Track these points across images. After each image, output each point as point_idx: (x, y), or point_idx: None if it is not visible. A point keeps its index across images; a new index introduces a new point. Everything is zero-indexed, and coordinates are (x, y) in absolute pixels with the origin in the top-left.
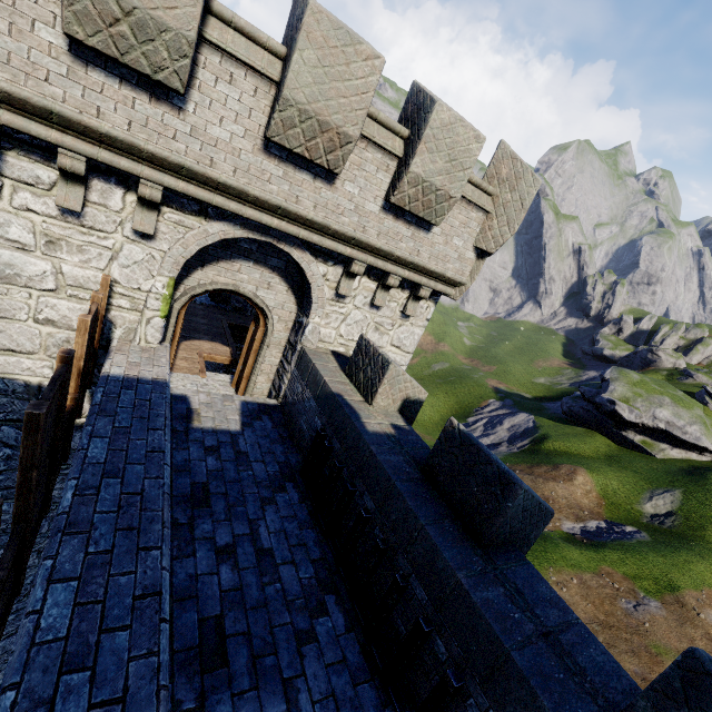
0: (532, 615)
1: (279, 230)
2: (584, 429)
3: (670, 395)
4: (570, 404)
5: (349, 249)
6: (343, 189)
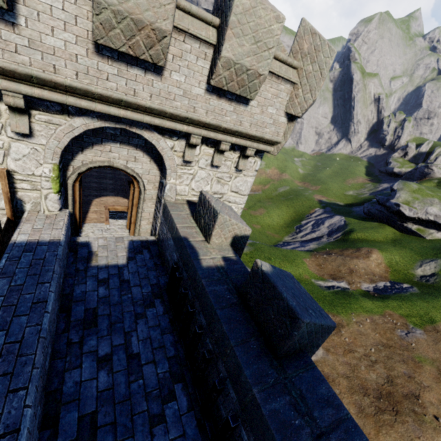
0: (310, 418)
1: (127, 118)
2: (378, 224)
3: (438, 197)
4: (369, 207)
5: (186, 127)
6: (171, 79)
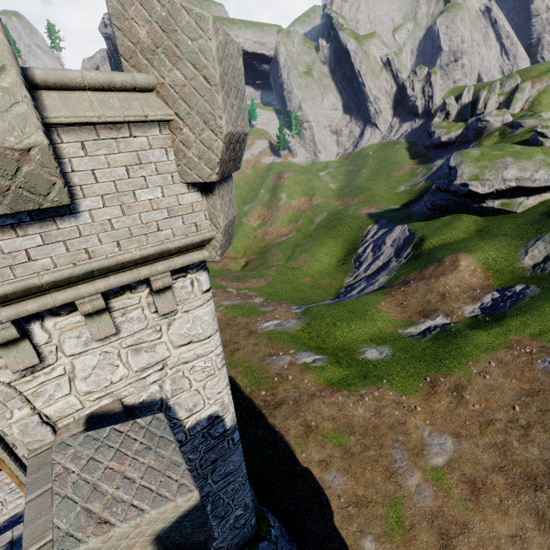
0: None
1: None
2: (451, 217)
3: (510, 154)
4: (431, 200)
5: None
6: None
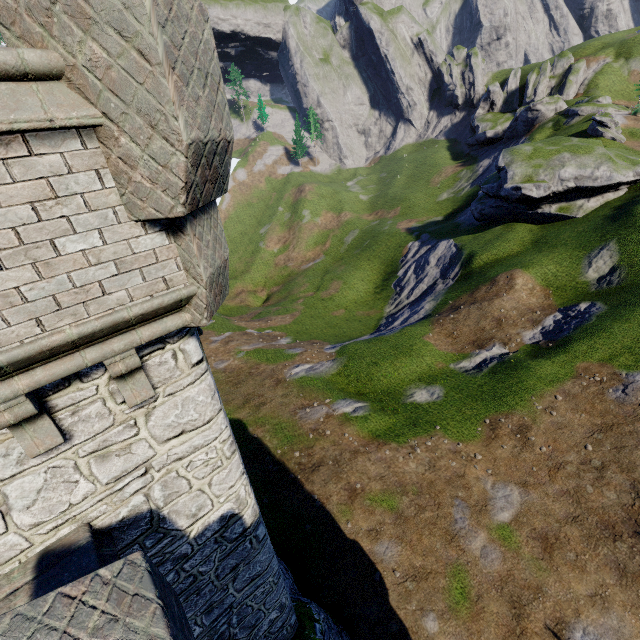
0: None
1: None
2: (502, 227)
3: (567, 149)
4: (479, 209)
5: None
6: None
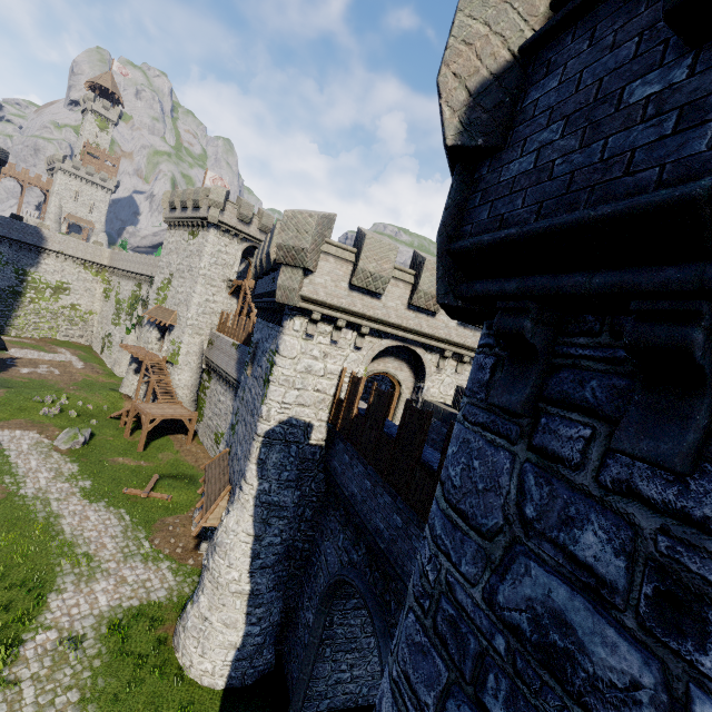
0: None
1: (412, 340)
2: None
3: None
4: None
5: (443, 345)
6: (439, 319)
